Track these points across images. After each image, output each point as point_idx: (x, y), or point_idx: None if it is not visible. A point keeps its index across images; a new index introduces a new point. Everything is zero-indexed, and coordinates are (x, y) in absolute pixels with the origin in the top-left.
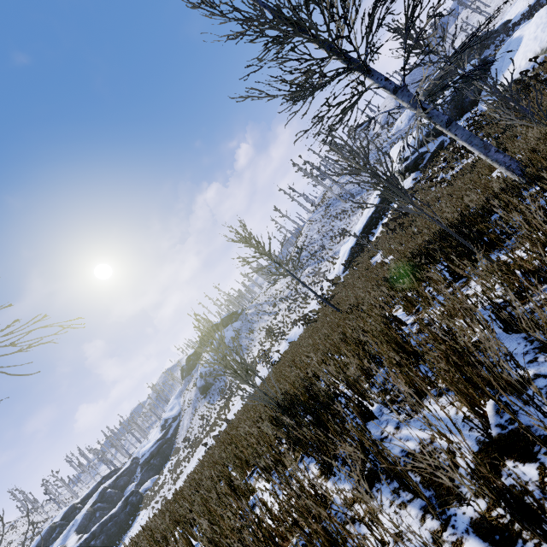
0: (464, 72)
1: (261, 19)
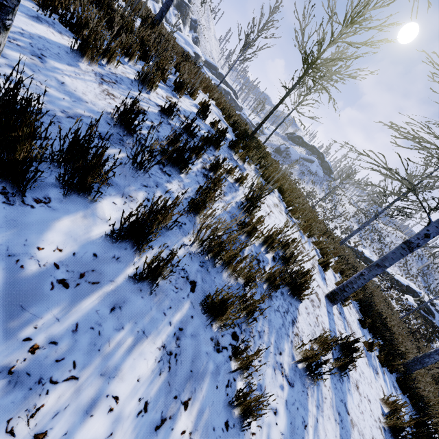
0: (438, 295)
1: (410, 173)
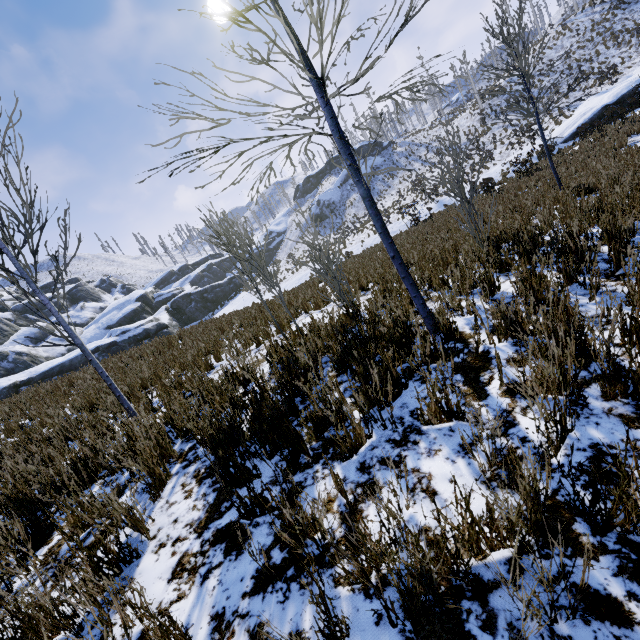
0: None
1: None
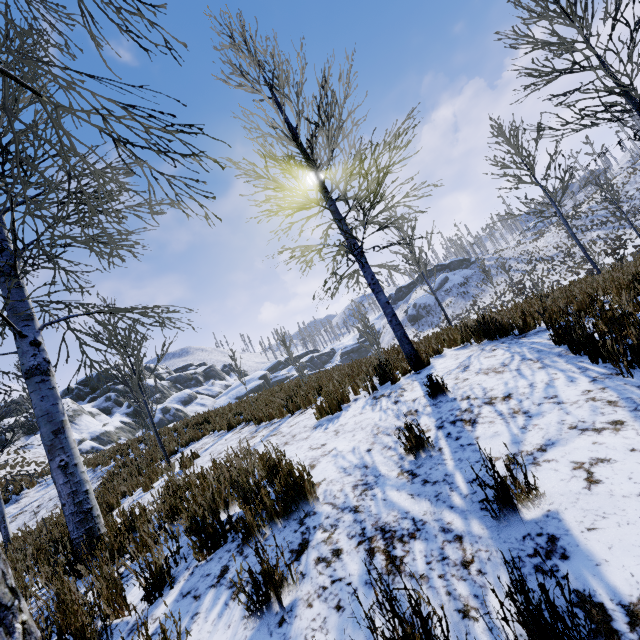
0: None
1: None
